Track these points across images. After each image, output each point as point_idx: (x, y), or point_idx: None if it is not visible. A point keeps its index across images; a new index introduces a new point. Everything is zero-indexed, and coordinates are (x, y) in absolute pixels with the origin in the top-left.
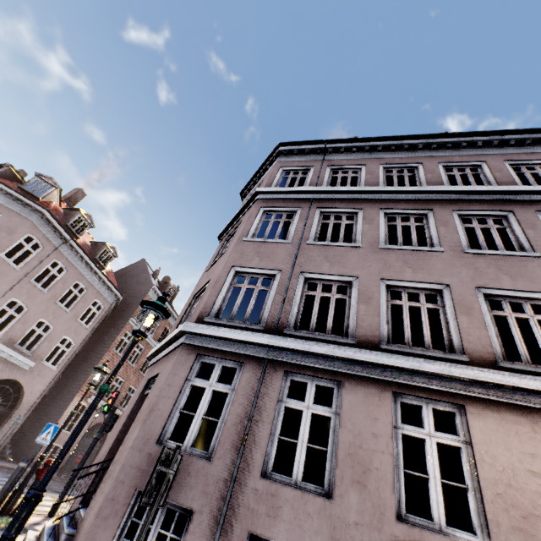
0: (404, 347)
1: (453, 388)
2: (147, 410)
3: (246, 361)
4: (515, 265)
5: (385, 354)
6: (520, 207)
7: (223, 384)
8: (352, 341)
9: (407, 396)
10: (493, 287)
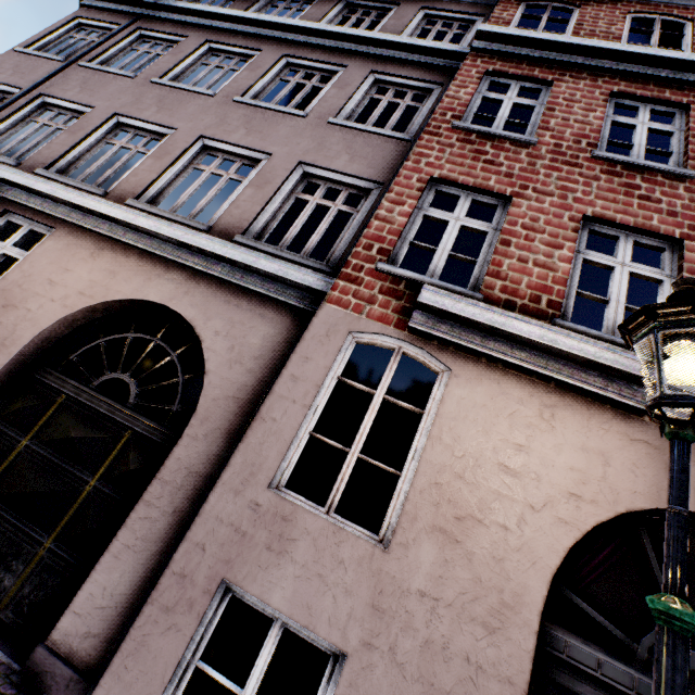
0: (57, 174)
1: (56, 212)
2: None
3: None
4: (268, 122)
5: (14, 170)
6: (361, 64)
7: None
8: (13, 163)
9: (20, 218)
10: (217, 139)
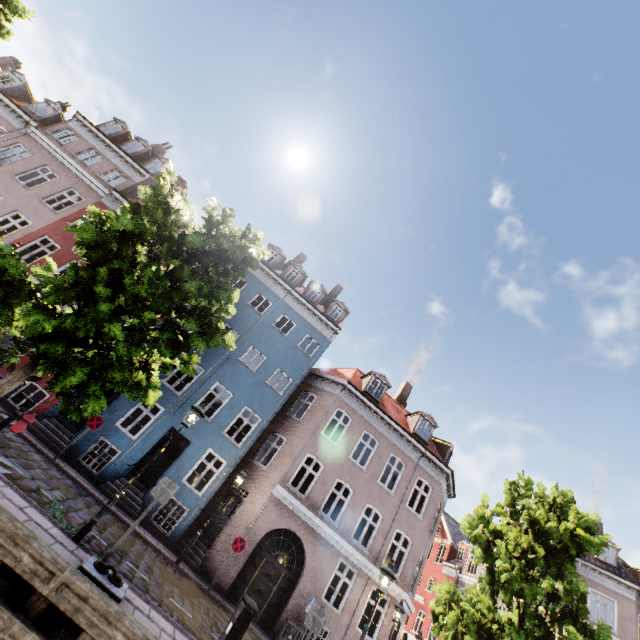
0: None
1: None
2: None
3: None
4: None
5: None
6: None
7: None
8: None
9: None
10: None
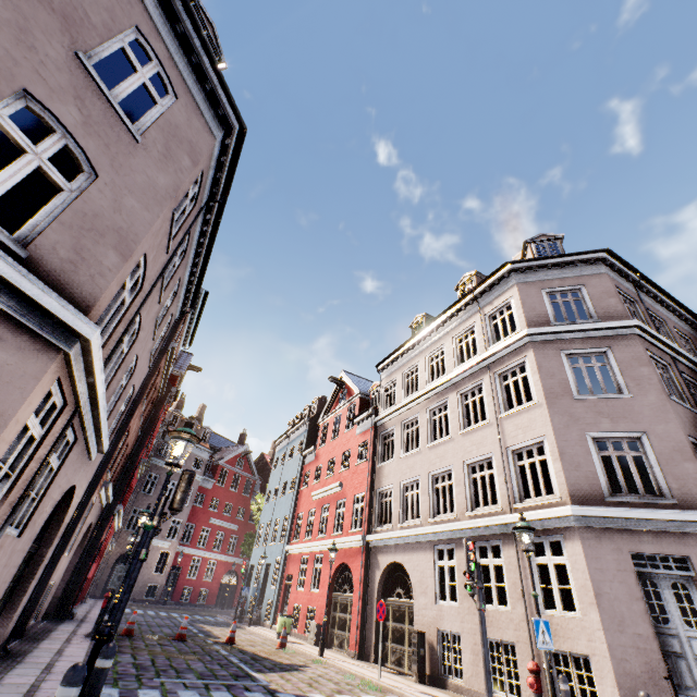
0: None
1: None
2: None
3: None
4: None
5: None
6: None
7: None
8: None
9: None
10: None
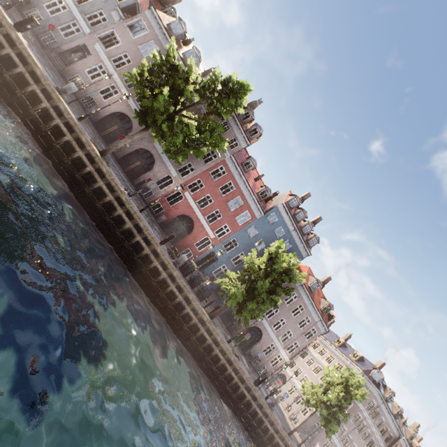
0: None
1: None
2: (322, 440)
3: (334, 442)
4: None
5: None
6: (378, 443)
7: (330, 443)
8: None
9: None
10: None
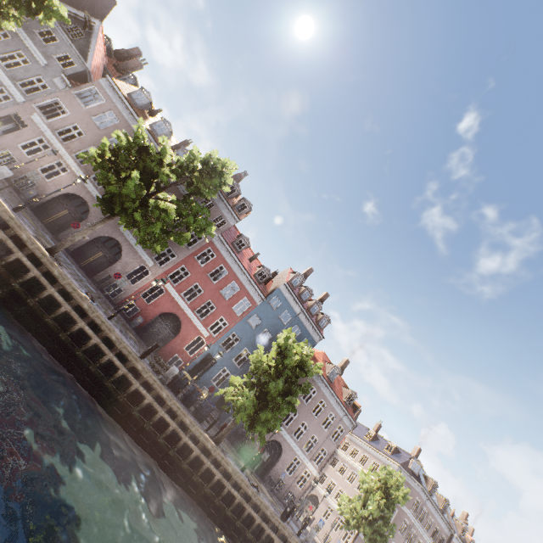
0: None
1: None
2: None
3: None
4: None
5: None
6: None
7: None
8: None
9: None
10: None
